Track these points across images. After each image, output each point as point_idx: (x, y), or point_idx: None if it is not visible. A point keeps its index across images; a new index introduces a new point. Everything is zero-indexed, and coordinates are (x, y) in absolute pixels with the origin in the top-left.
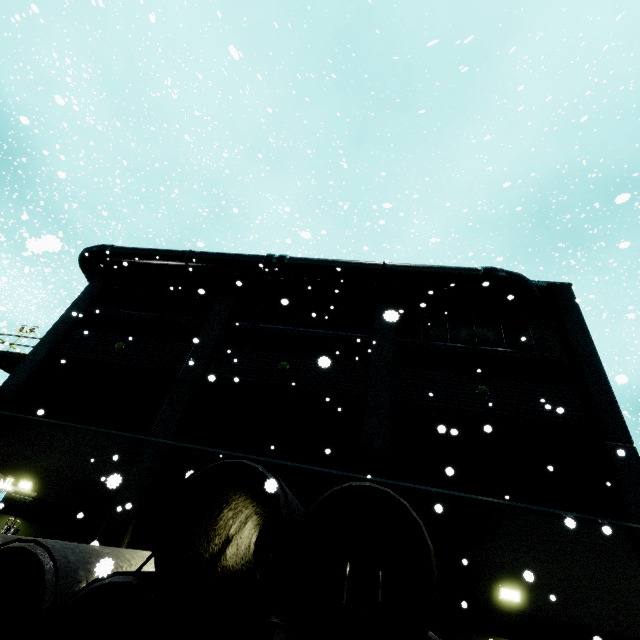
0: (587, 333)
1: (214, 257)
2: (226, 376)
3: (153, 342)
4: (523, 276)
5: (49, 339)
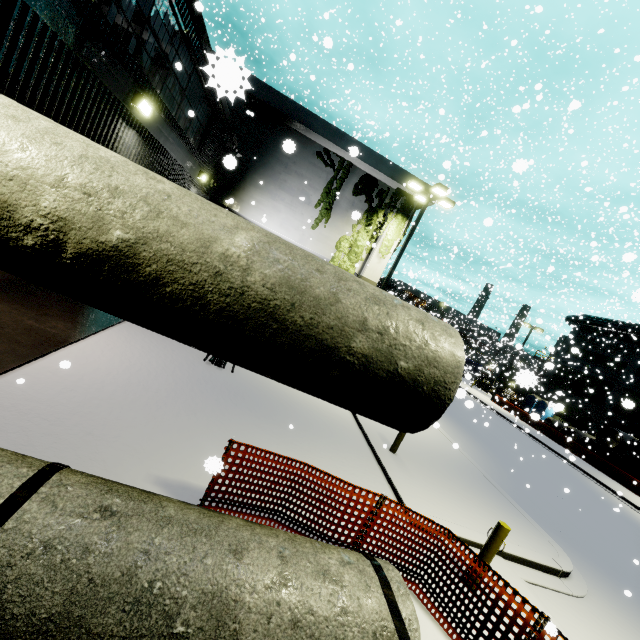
0: None
1: (632, 331)
2: (637, 391)
3: (602, 367)
4: None
5: (558, 357)
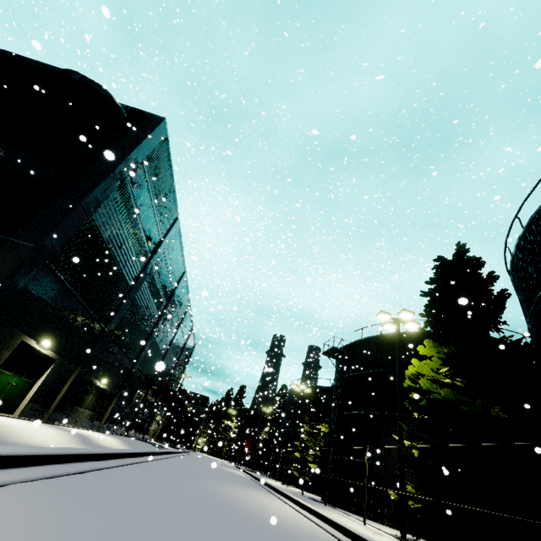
0: (136, 144)
1: None
2: None
3: None
4: (97, 85)
5: None
